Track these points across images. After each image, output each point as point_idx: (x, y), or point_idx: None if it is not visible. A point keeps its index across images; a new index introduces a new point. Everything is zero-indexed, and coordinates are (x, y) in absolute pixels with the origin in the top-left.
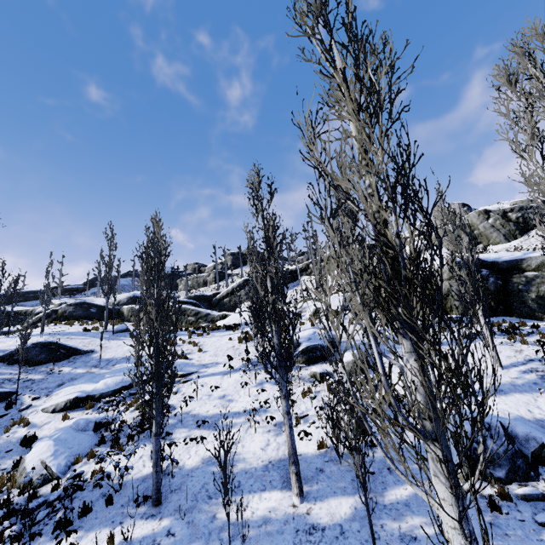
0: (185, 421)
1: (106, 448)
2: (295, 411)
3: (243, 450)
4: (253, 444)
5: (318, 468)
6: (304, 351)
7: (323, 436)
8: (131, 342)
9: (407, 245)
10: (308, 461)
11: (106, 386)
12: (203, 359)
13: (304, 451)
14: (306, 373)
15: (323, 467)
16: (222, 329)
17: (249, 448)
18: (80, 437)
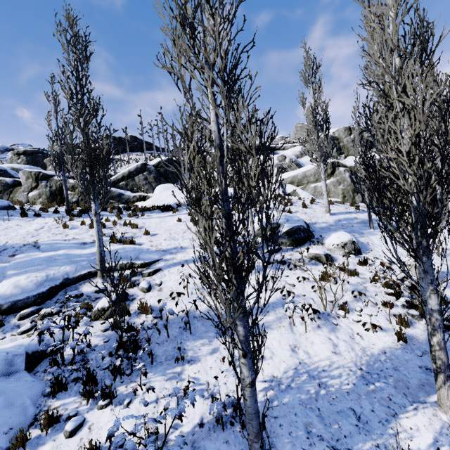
0: (192, 329)
1: (71, 398)
2: (328, 299)
3: (313, 359)
4: (317, 348)
5: (422, 366)
6: (289, 232)
7: (385, 324)
8: (28, 223)
9: (290, 149)
10: (401, 359)
11: (19, 289)
12: (159, 244)
13: (384, 347)
14: (301, 255)
15: (425, 364)
16: (153, 210)
17: (317, 354)
18: (5, 391)
